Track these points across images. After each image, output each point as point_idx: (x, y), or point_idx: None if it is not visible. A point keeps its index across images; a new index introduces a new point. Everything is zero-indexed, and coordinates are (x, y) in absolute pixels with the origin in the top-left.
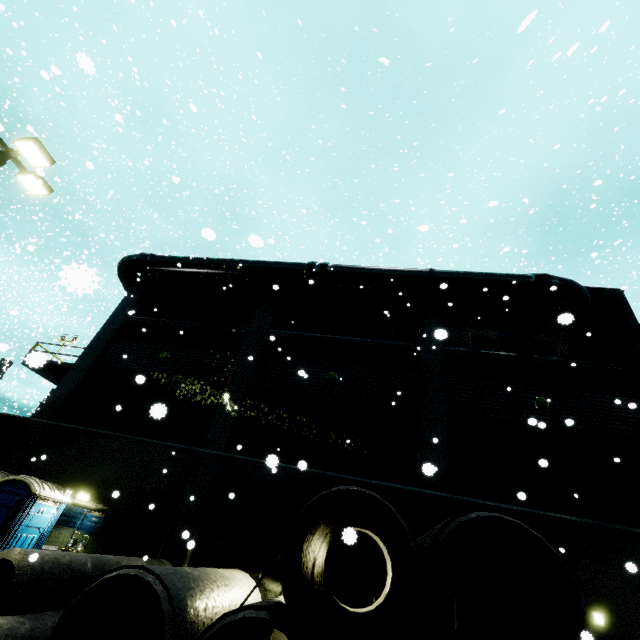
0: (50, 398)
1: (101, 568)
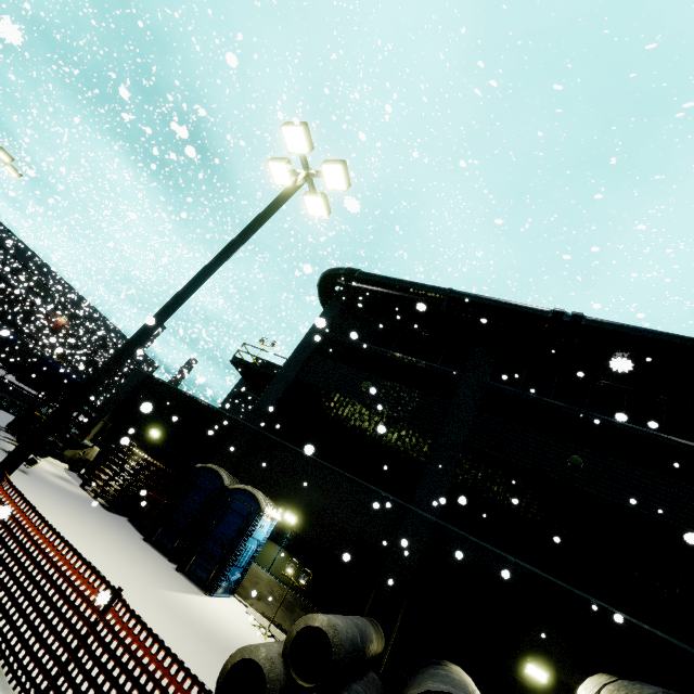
0: (257, 404)
1: (362, 640)
